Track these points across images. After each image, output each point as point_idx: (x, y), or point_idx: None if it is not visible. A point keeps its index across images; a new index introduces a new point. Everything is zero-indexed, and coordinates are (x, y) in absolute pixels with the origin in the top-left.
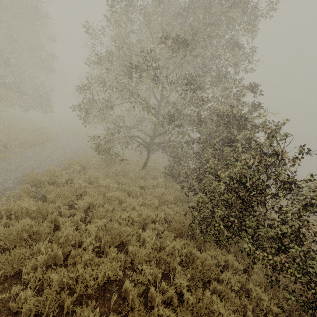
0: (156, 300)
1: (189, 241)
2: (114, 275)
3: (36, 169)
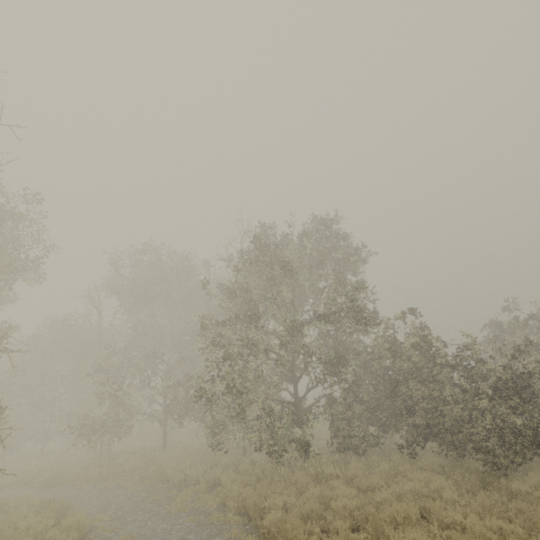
0: None
1: (507, 482)
2: None
3: None
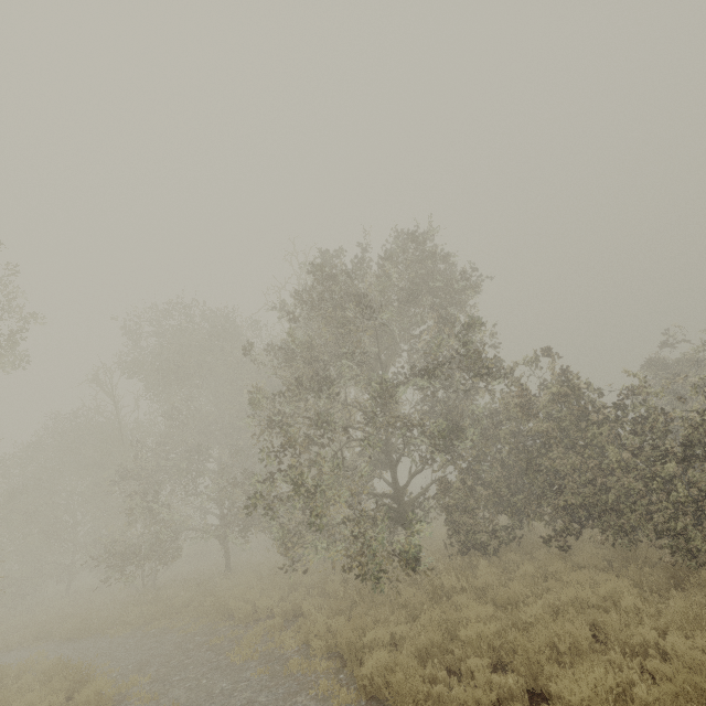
0: None
1: None
2: None
3: None
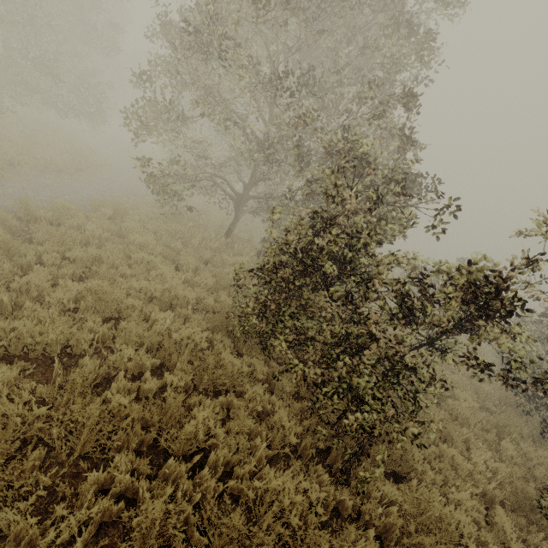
0: (115, 384)
1: (226, 339)
2: (78, 348)
3: (44, 203)
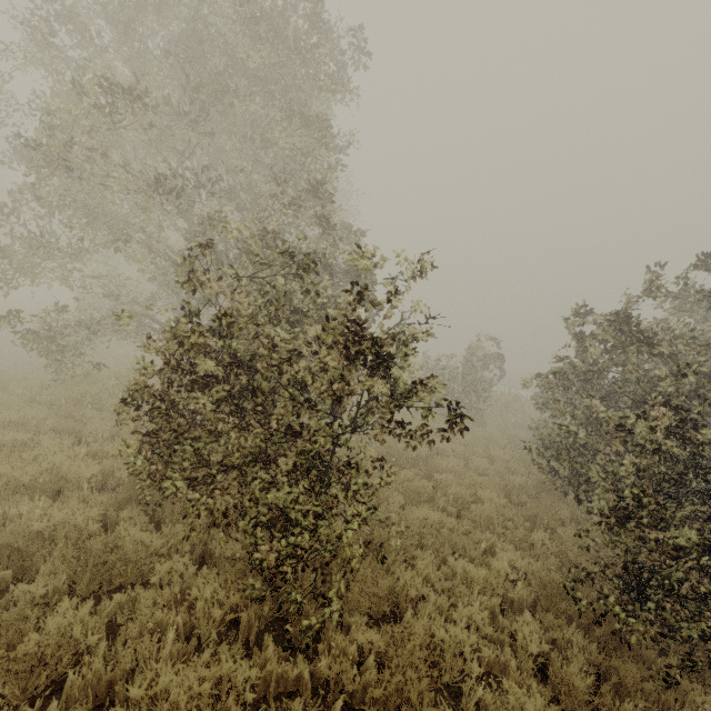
0: None
1: (136, 512)
2: None
3: None
